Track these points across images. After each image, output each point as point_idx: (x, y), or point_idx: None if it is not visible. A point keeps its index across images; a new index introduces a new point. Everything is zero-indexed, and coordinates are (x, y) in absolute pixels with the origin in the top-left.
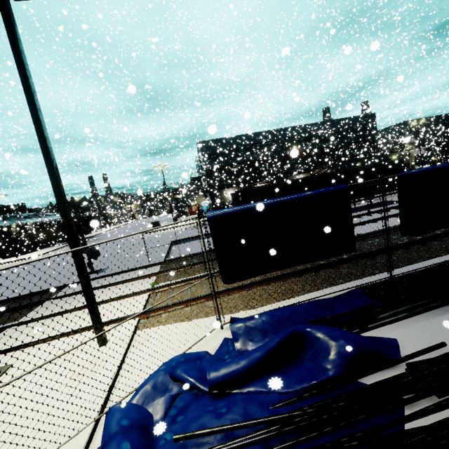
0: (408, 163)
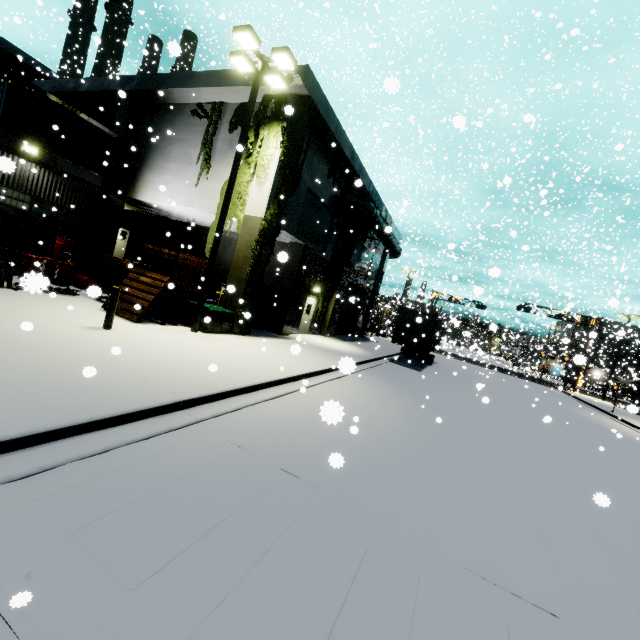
0: None
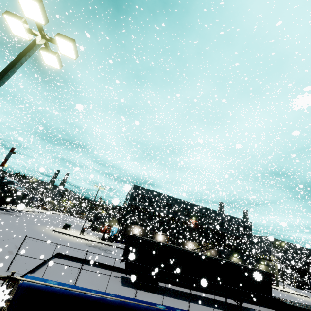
0: (273, 274)
